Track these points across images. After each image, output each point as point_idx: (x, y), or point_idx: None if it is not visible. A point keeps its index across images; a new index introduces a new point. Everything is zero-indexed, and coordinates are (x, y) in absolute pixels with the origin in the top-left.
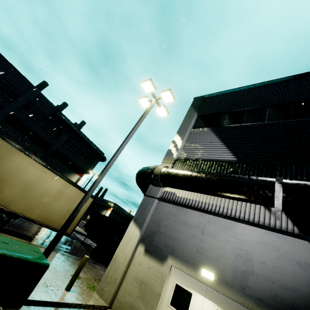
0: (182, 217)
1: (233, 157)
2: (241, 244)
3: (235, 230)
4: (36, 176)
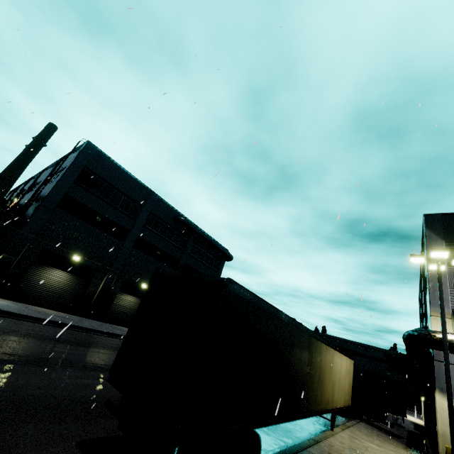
0: None
1: None
2: None
3: None
4: (339, 366)
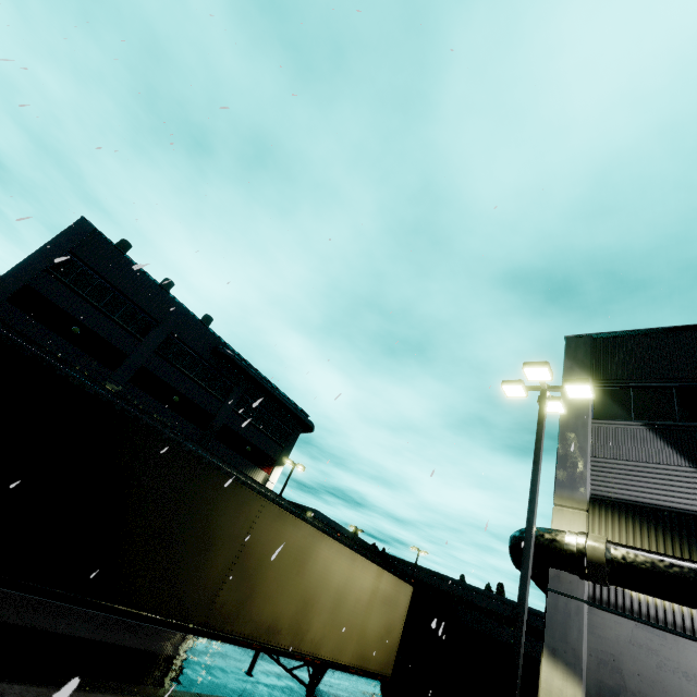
0: (673, 657)
1: None
2: None
3: None
4: (344, 574)
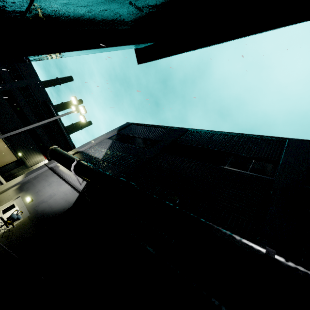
0: (49, 177)
1: (101, 157)
2: (56, 192)
3: (61, 186)
4: None
